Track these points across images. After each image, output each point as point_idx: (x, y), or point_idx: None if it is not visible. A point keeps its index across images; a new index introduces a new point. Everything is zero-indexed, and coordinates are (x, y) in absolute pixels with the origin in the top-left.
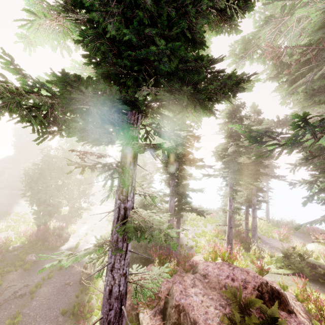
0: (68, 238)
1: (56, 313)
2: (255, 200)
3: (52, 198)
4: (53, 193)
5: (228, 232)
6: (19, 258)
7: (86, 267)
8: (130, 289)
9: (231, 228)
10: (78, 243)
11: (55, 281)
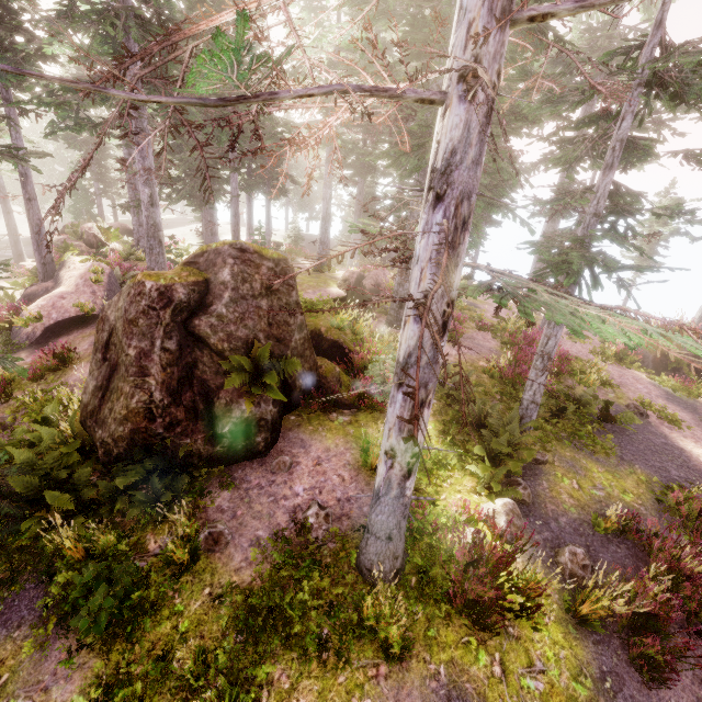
0: None
1: None
2: None
3: None
4: None
5: None
6: None
7: None
8: None
9: None
10: None
11: None
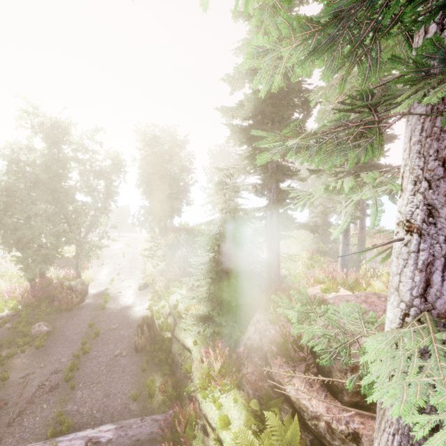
0: (87, 290)
1: (121, 399)
2: (365, 204)
3: (44, 235)
4: (44, 226)
5: (343, 251)
6: (19, 333)
7: (142, 329)
8: (242, 351)
9: (348, 245)
10: (107, 295)
11: (96, 355)
